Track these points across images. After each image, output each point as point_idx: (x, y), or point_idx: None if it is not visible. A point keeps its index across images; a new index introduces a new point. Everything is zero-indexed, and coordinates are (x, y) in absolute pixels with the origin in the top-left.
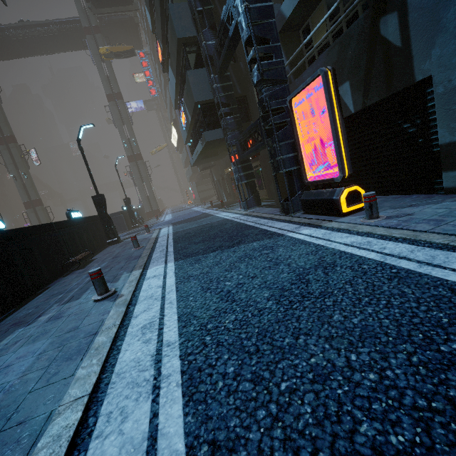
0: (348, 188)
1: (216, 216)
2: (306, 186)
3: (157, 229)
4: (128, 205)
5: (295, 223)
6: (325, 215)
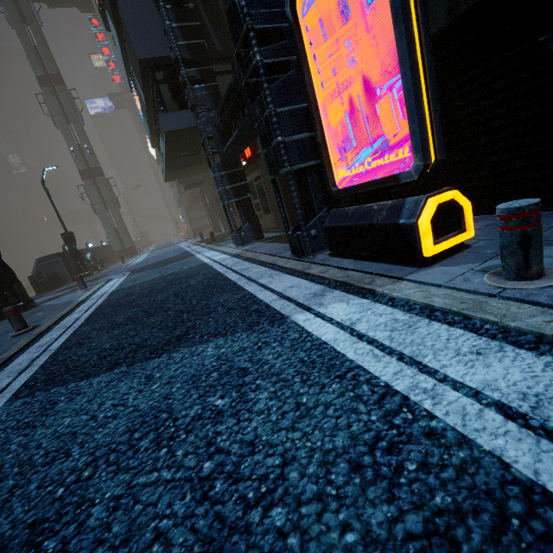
0: (438, 195)
1: (194, 259)
2: (334, 200)
3: (103, 282)
4: (70, 243)
5: (314, 278)
6: (377, 261)
